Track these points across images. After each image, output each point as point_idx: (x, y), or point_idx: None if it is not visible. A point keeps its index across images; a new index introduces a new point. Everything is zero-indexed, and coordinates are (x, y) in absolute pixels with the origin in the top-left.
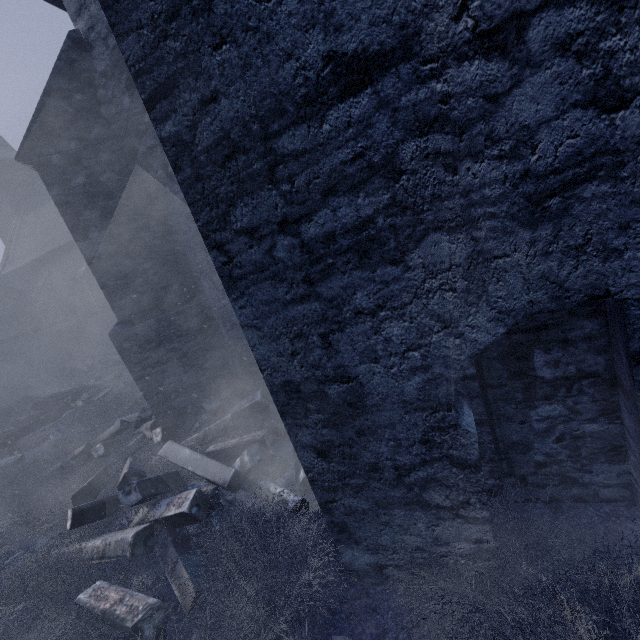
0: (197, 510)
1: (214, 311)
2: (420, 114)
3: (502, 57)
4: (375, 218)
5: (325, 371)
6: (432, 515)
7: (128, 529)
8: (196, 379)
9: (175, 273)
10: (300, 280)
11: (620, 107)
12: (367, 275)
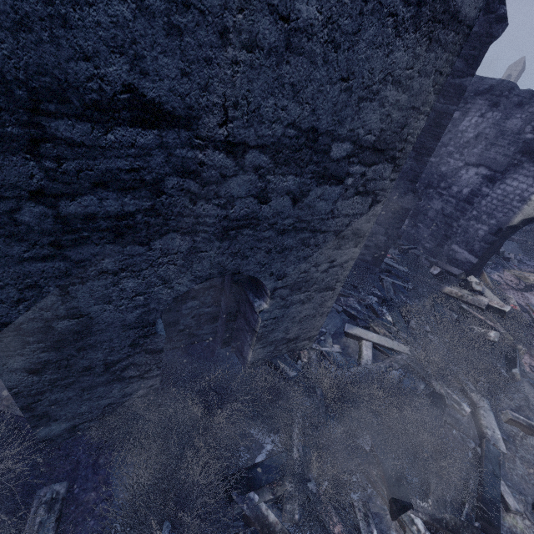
0: None
1: None
2: (185, 165)
3: (234, 159)
4: (136, 214)
5: (57, 312)
6: (125, 383)
7: None
8: None
9: None
10: (47, 243)
11: (265, 203)
12: (118, 249)
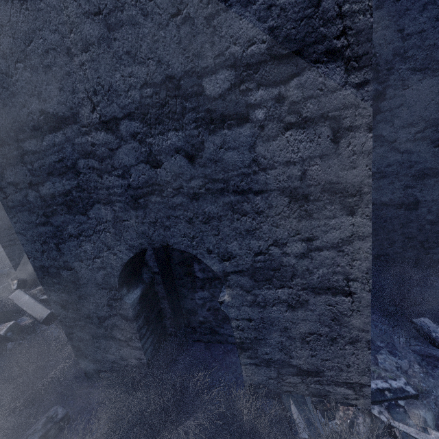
0: (11, 334)
1: None
2: (84, 148)
3: (112, 134)
4: (72, 191)
5: (59, 263)
6: (118, 344)
7: None
8: None
9: None
10: (42, 214)
11: (158, 167)
12: (72, 218)
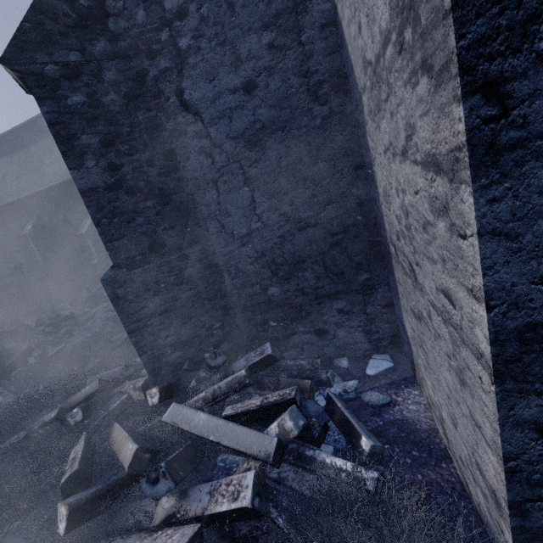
0: (259, 501)
1: (219, 257)
2: None
3: None
4: None
5: None
6: None
7: (160, 534)
8: (194, 331)
9: (178, 214)
10: None
11: None
12: None
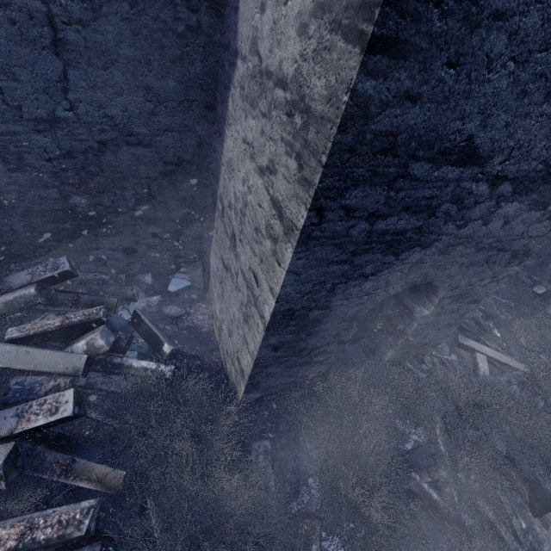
0: (78, 409)
1: None
2: (461, 194)
3: (491, 189)
4: (408, 231)
5: (318, 303)
6: (310, 366)
7: None
8: None
9: None
10: (350, 251)
11: (485, 225)
12: (381, 258)
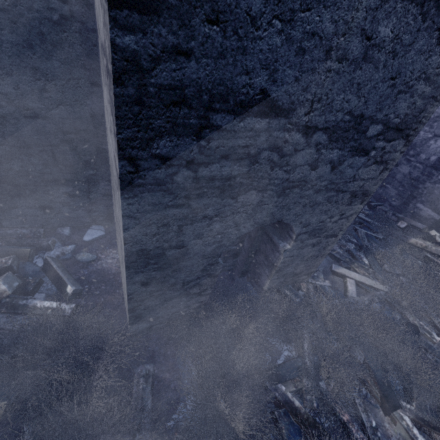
0: None
1: None
2: (276, 142)
3: (306, 138)
4: (237, 177)
5: (171, 243)
6: (189, 297)
7: None
8: None
9: None
10: (183, 196)
11: (314, 170)
12: (219, 201)
